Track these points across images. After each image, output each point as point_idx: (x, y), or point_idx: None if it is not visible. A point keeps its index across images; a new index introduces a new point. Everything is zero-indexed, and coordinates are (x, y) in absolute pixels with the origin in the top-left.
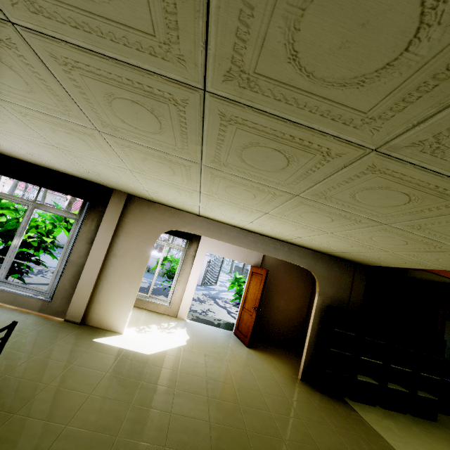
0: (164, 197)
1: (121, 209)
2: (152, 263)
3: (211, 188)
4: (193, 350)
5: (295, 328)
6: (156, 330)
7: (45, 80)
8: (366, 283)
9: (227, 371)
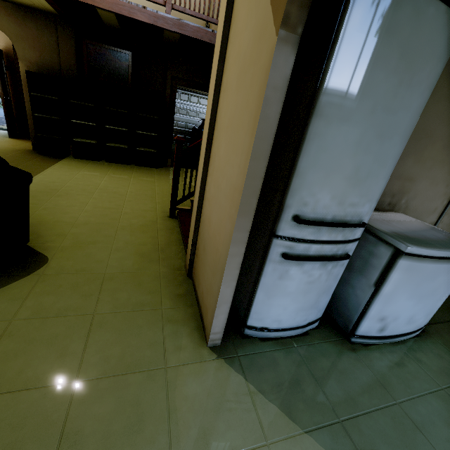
0: None
1: None
2: None
3: None
4: None
5: None
6: None
7: None
8: (77, 44)
9: None
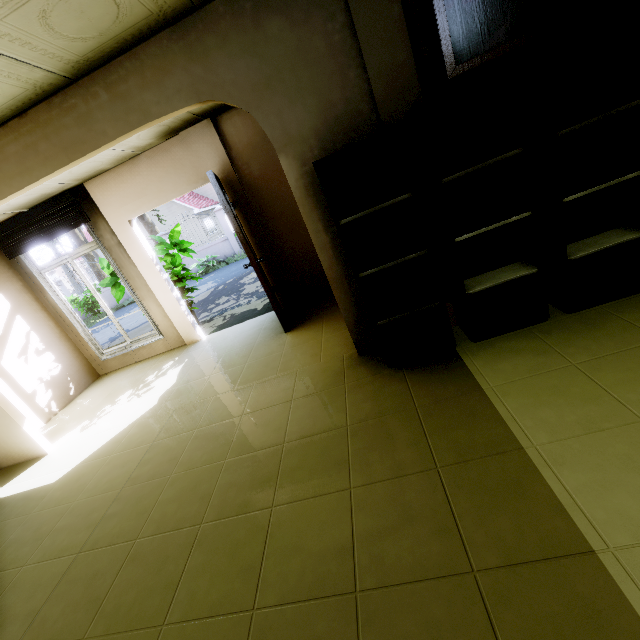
0: None
1: None
2: (225, 249)
3: None
4: (157, 414)
5: None
6: (123, 402)
7: None
8: None
9: (188, 435)
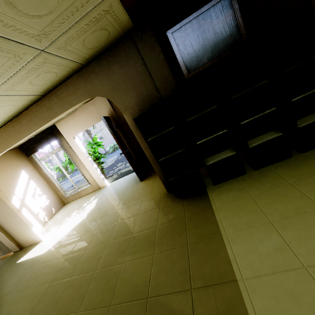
0: None
1: None
2: None
3: None
4: (86, 221)
5: None
6: (73, 216)
7: None
8: (162, 46)
9: (96, 231)
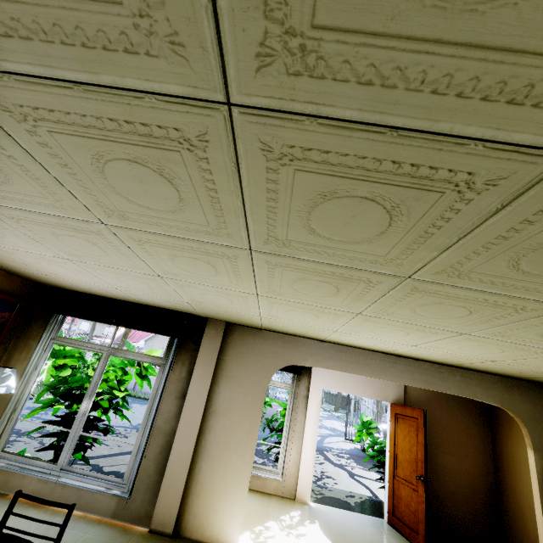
0: (282, 323)
1: (219, 344)
2: None
3: (389, 307)
4: None
5: (484, 505)
6: (278, 532)
7: (217, 190)
8: None
9: None
